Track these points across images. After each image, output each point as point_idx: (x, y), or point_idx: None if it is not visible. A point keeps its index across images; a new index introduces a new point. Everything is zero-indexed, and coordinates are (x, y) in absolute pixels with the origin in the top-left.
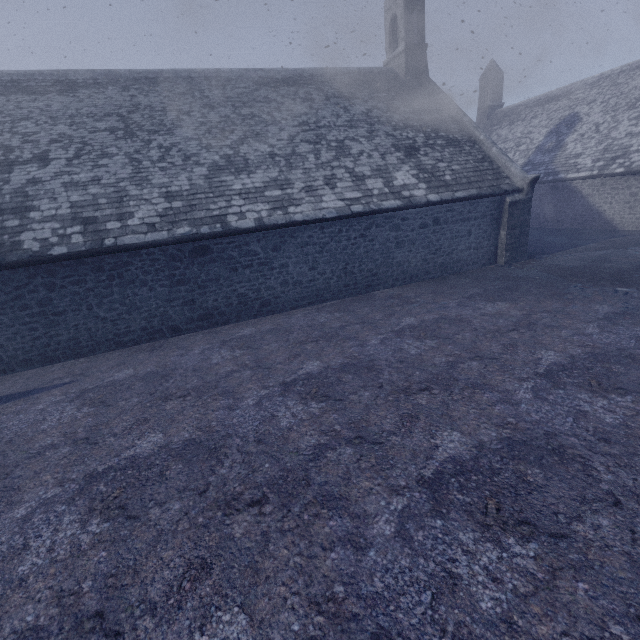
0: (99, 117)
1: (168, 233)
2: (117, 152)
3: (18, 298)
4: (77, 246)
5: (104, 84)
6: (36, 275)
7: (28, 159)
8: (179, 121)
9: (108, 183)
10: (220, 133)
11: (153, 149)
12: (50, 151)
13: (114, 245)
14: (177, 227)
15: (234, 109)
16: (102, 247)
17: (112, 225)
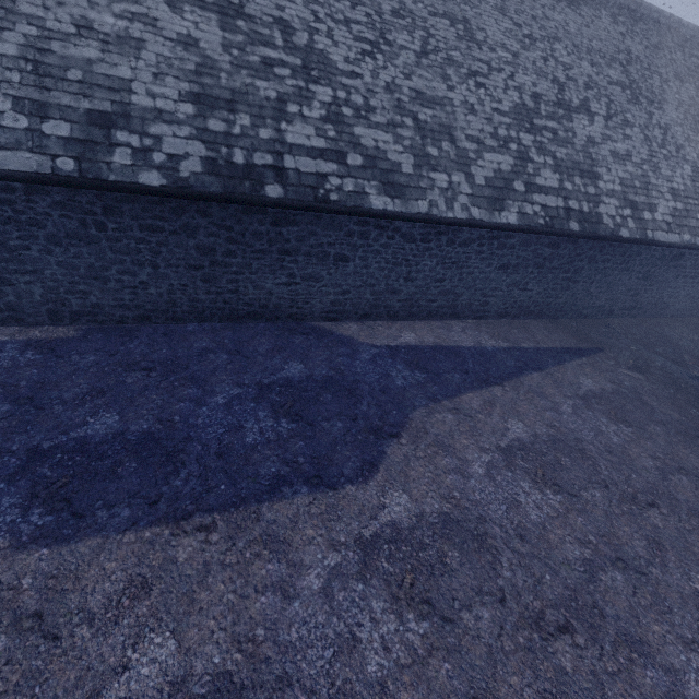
0: (608, 60)
1: (679, 237)
2: (633, 121)
3: (570, 263)
4: (633, 232)
5: (597, 3)
6: (593, 248)
7: (578, 106)
8: (663, 92)
9: (636, 162)
10: (693, 123)
11: (656, 127)
12: (589, 100)
13: (653, 239)
14: (683, 232)
15: (696, 90)
16: (647, 239)
17: (647, 215)
